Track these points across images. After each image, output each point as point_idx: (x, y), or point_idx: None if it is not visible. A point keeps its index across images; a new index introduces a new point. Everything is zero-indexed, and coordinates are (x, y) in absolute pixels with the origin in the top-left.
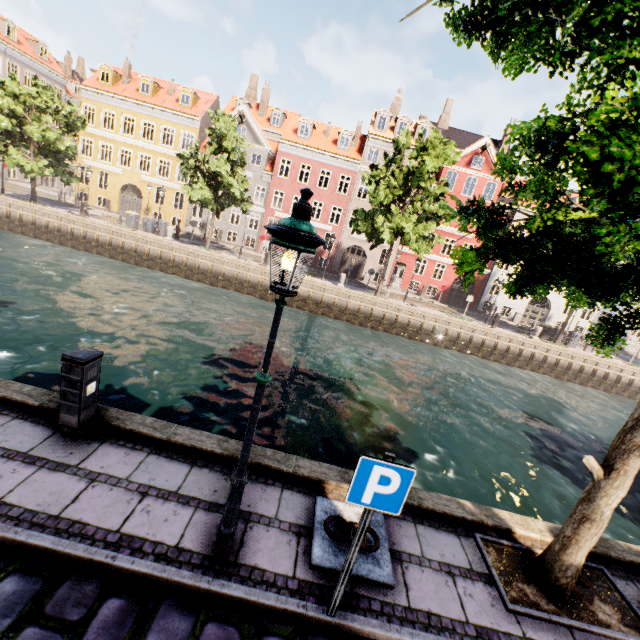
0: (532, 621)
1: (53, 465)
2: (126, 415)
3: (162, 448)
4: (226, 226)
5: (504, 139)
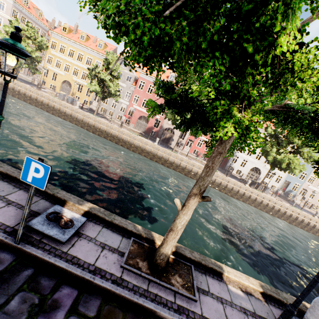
0: (131, 273)
1: None
2: None
3: None
4: (109, 108)
5: None
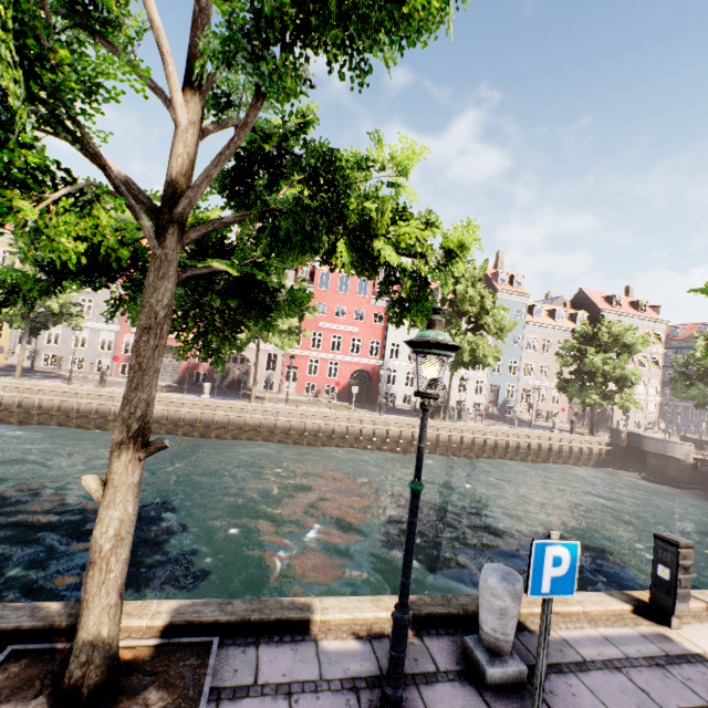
0: None
1: None
2: None
3: None
4: (68, 351)
5: None
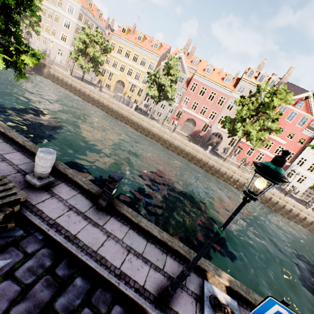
0: None
1: (93, 223)
2: (121, 204)
3: (135, 227)
4: (158, 108)
5: None
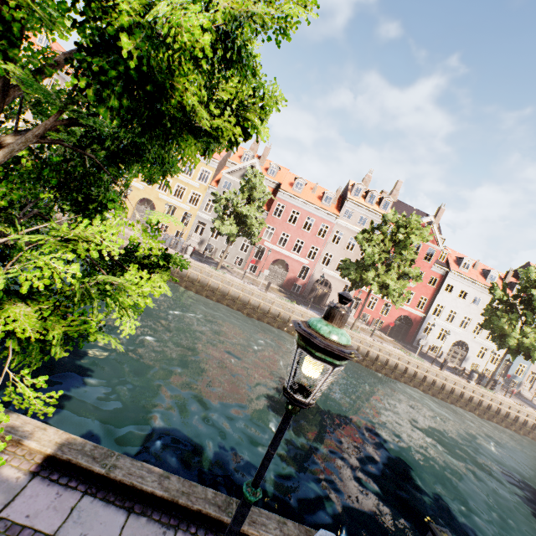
0: None
1: None
2: None
3: None
4: (221, 245)
5: (436, 216)
